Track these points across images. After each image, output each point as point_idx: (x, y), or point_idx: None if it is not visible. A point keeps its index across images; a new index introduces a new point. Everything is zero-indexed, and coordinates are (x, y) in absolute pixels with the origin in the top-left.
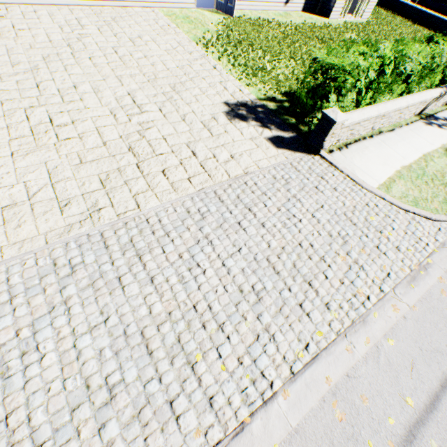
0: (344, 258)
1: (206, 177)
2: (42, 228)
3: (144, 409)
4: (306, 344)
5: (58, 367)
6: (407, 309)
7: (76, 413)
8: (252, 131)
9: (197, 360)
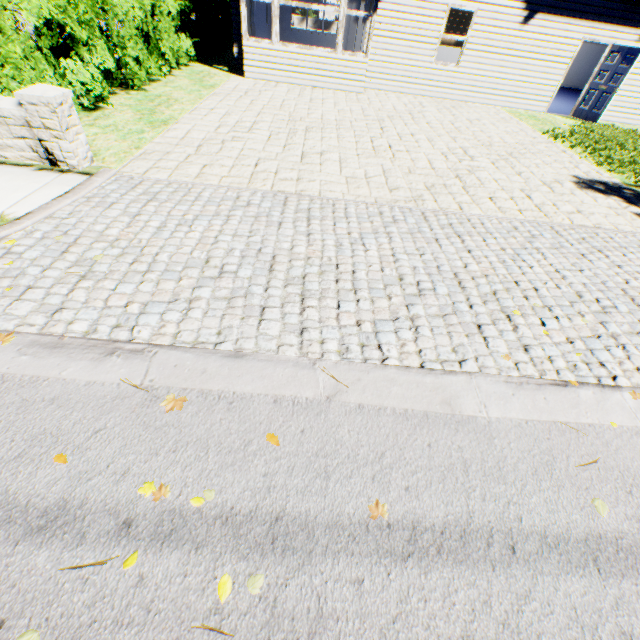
0: None
1: (540, 215)
2: (373, 195)
3: (450, 315)
4: None
5: (377, 260)
6: None
7: (389, 287)
8: (610, 203)
9: (514, 313)
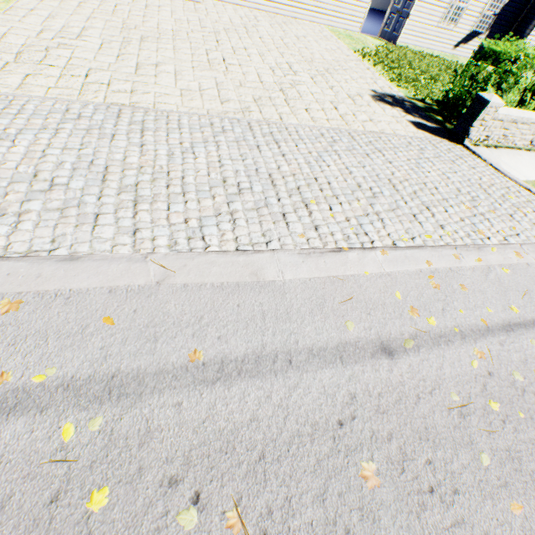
0: (469, 208)
1: (343, 124)
2: (206, 107)
3: (262, 208)
4: (413, 237)
5: (206, 166)
6: (532, 261)
7: (214, 189)
8: (394, 113)
9: (311, 203)
